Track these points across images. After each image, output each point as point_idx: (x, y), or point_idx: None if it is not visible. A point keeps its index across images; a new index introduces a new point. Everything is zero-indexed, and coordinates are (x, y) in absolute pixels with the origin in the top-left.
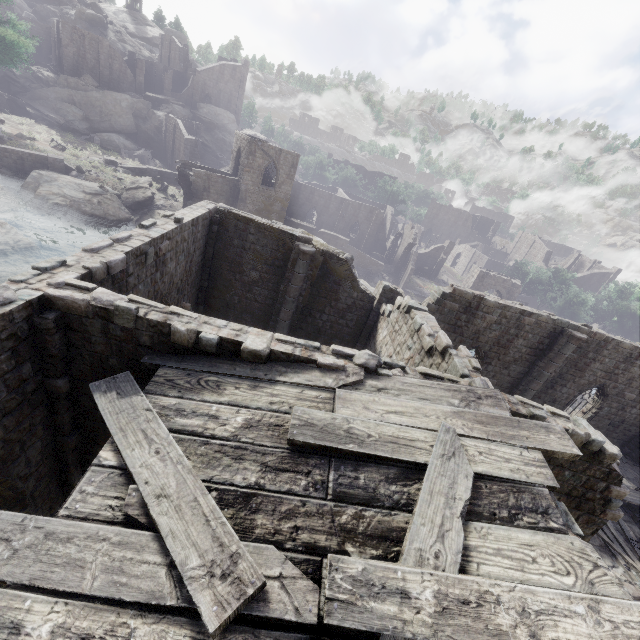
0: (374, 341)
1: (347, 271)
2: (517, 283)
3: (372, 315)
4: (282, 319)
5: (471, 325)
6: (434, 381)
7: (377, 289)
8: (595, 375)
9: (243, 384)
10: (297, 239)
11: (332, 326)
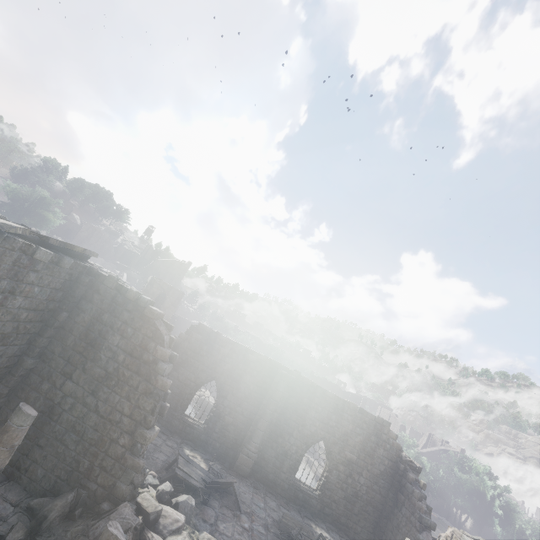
0: None
1: None
2: None
3: None
4: None
5: (210, 355)
6: None
7: None
8: (315, 425)
9: None
10: None
11: None
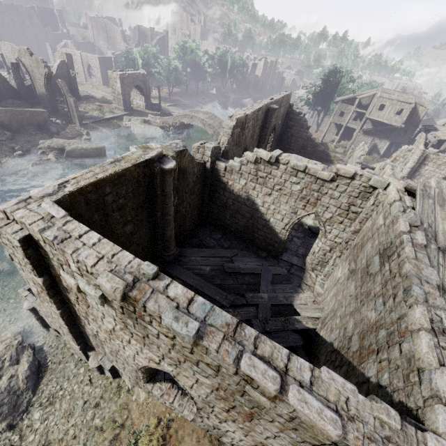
0: (228, 191)
1: (188, 157)
2: (144, 73)
3: (210, 175)
4: (171, 236)
5: (244, 136)
6: (418, 199)
7: (199, 153)
8: (273, 122)
9: (443, 296)
10: (151, 162)
11: (190, 205)
